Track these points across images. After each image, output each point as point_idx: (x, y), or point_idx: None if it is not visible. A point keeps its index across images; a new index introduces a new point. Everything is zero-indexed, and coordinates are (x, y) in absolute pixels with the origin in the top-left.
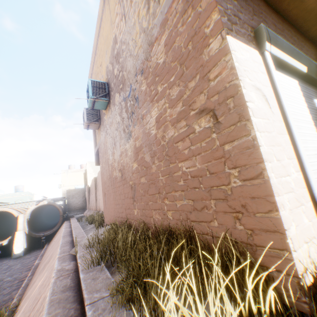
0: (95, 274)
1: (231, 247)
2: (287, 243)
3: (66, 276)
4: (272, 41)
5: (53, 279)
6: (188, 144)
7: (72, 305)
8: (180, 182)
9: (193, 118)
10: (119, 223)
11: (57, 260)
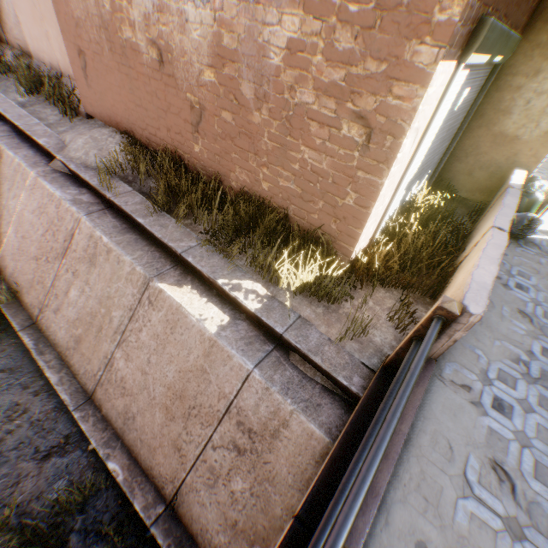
0: (159, 221)
1: (319, 234)
2: (355, 245)
3: (100, 213)
4: (480, 48)
5: (83, 216)
6: (325, 137)
7: (151, 249)
8: (294, 165)
9: (348, 114)
10: (146, 140)
11: (44, 181)
